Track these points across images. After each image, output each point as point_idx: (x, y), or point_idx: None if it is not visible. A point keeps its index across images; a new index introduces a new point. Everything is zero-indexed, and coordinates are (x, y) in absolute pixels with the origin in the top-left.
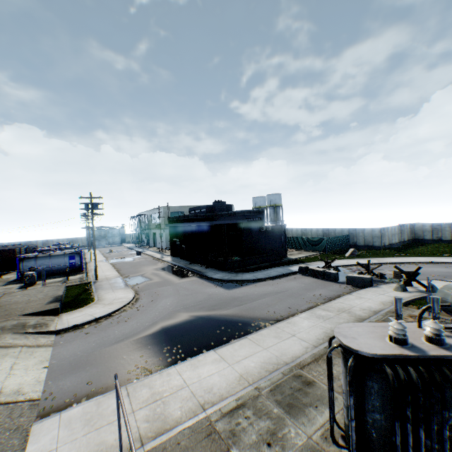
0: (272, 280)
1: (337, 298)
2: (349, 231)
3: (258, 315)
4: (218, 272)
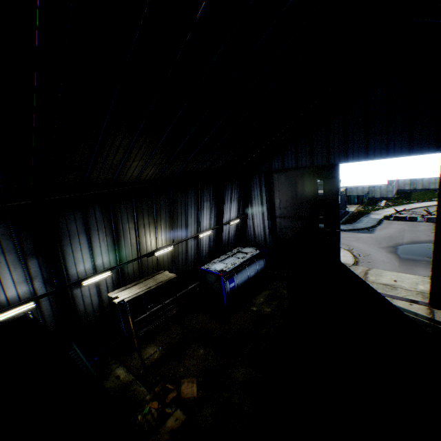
0: (379, 225)
1: None
2: (368, 188)
3: (423, 241)
4: None
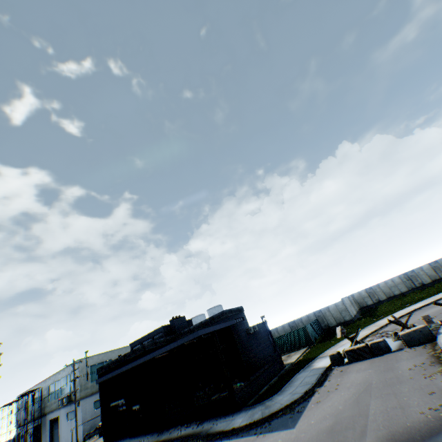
0: (322, 385)
1: (439, 357)
2: (315, 314)
3: (424, 425)
4: (232, 417)
